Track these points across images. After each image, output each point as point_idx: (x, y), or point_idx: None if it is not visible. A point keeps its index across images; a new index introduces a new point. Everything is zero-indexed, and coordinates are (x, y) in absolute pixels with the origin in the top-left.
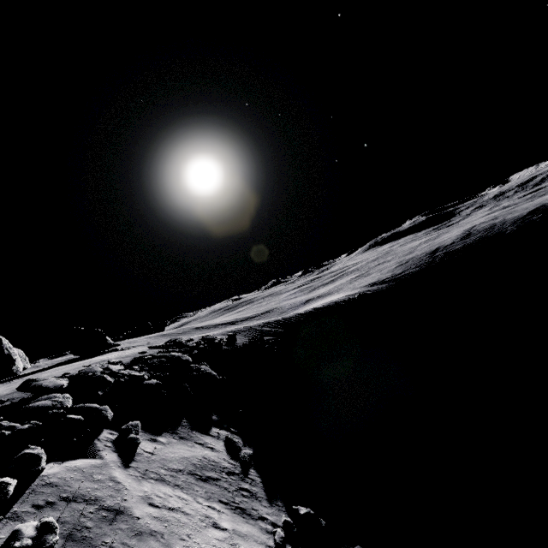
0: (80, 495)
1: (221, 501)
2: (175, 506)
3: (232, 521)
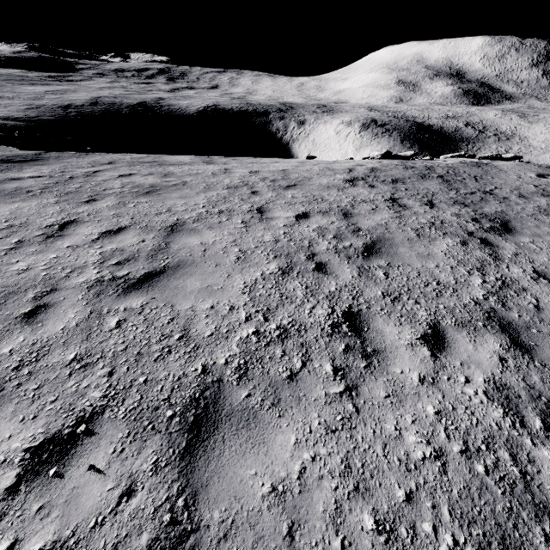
0: None
1: None
2: None
3: None
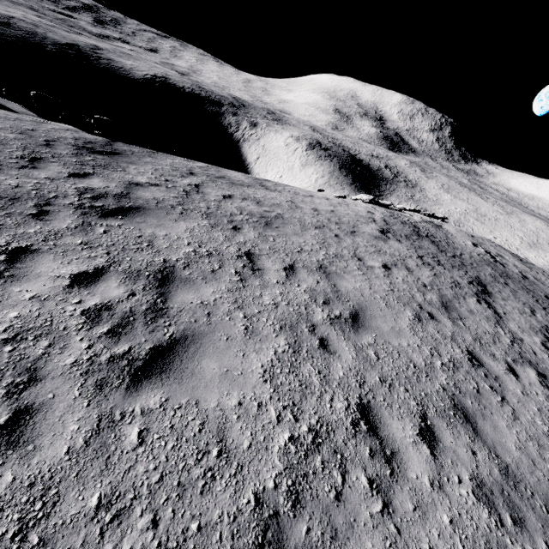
0: None
1: None
2: None
3: None
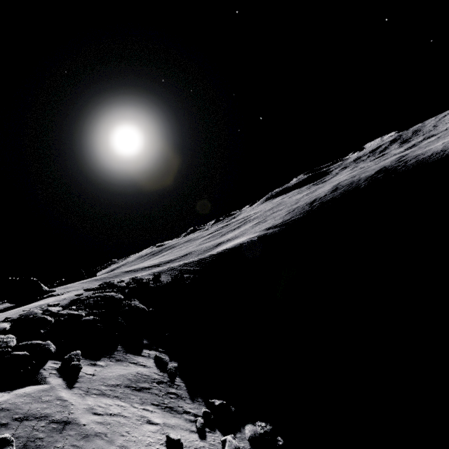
0: (31, 414)
1: (153, 404)
2: (115, 412)
3: (162, 417)
